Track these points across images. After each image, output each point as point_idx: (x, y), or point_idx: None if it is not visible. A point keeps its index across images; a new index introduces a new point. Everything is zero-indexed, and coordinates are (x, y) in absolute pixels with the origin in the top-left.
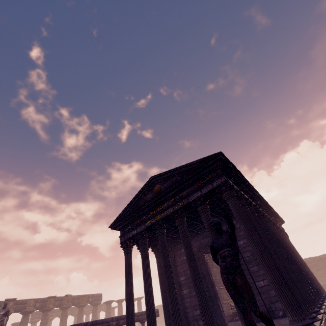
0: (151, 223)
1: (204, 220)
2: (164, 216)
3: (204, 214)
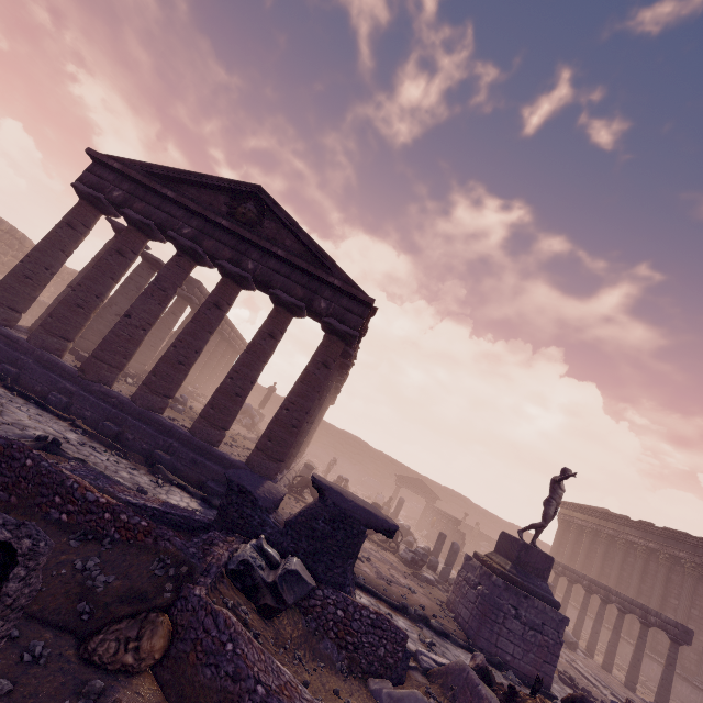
0: None
1: None
2: None
3: None
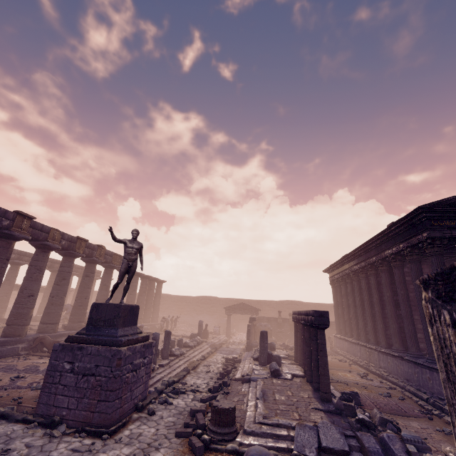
0: None
1: None
2: None
3: None
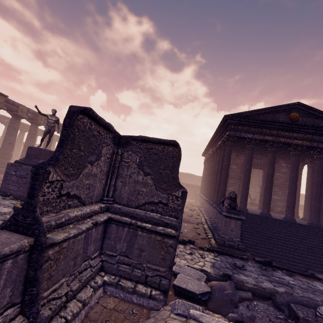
0: (272, 140)
1: (319, 165)
2: (289, 143)
3: (322, 161)
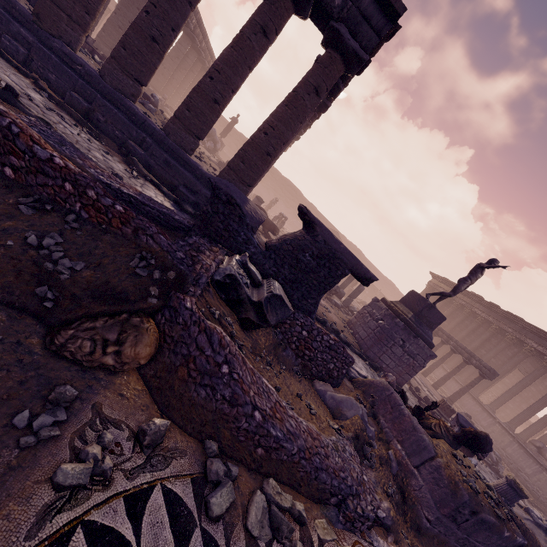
0: None
1: None
2: None
3: None
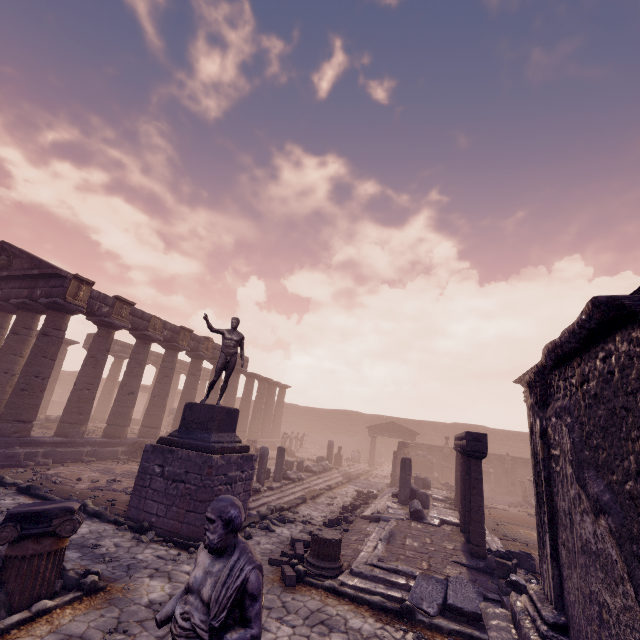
0: None
1: None
2: None
3: None
